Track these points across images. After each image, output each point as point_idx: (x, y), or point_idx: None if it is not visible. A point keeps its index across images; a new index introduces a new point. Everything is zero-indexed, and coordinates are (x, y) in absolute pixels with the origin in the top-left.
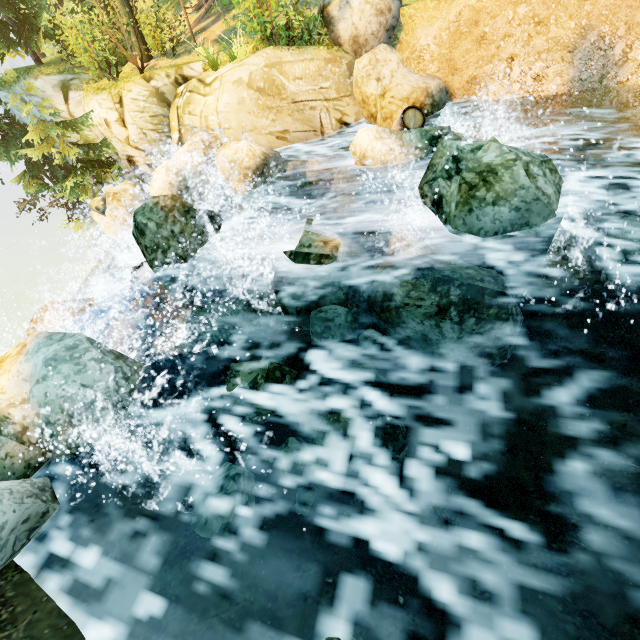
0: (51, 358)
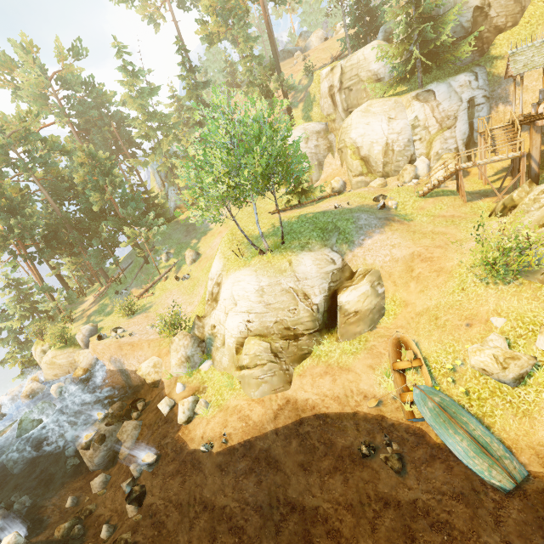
0: None
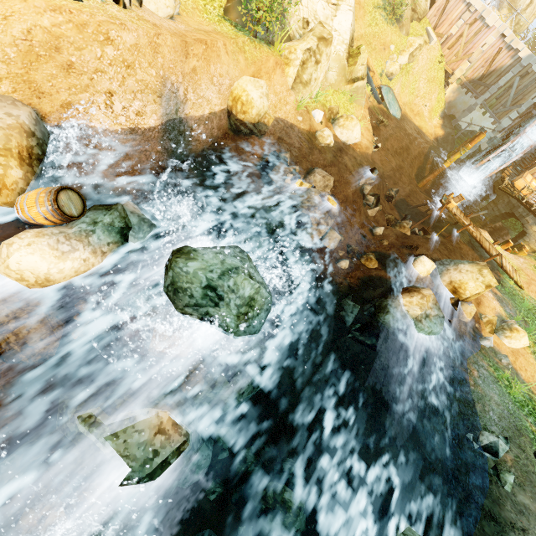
0: None
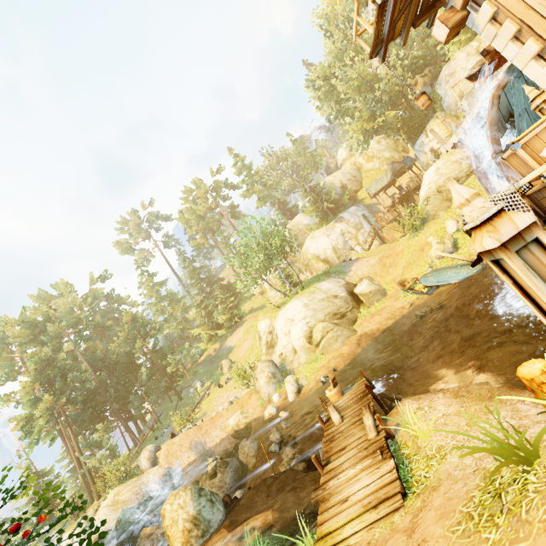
0: None
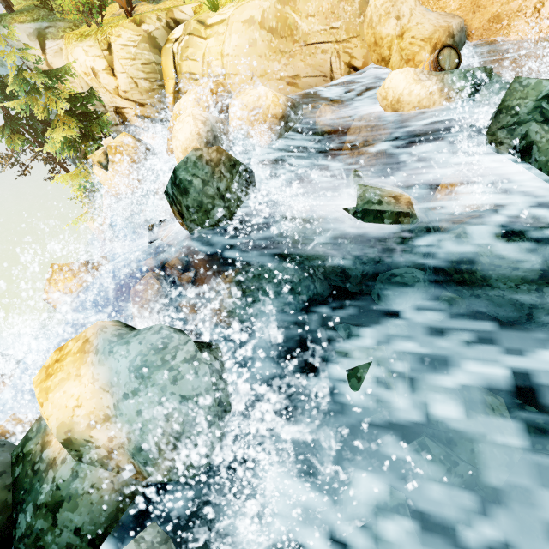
0: (141, 366)
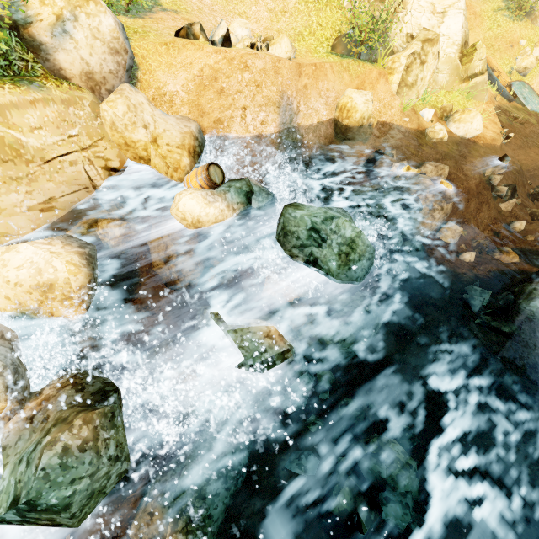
0: None
